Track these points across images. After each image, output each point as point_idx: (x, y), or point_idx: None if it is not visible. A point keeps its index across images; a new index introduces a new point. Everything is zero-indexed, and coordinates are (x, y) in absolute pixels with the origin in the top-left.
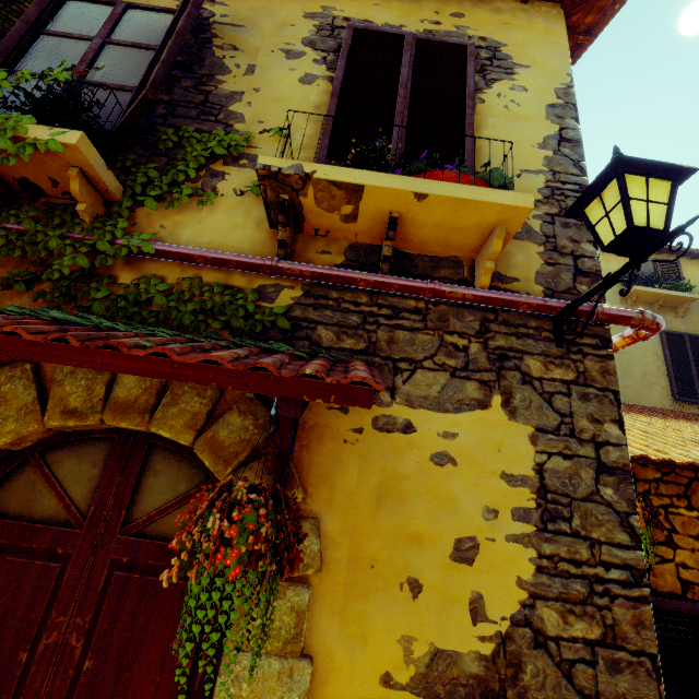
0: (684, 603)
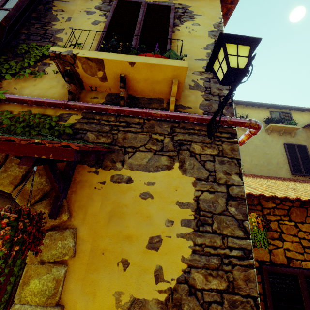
0: (288, 269)
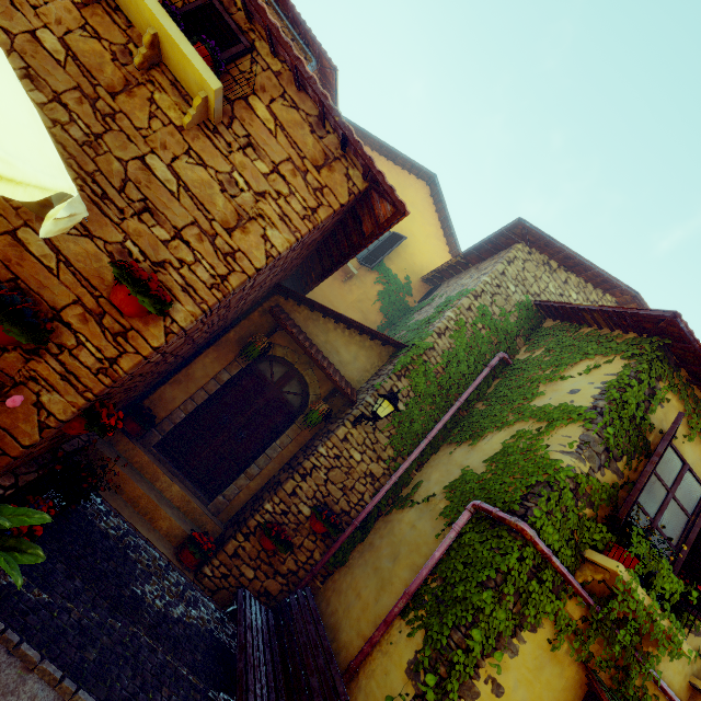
0: None
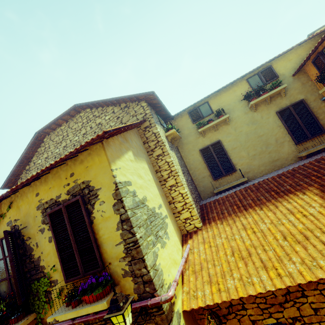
0: None
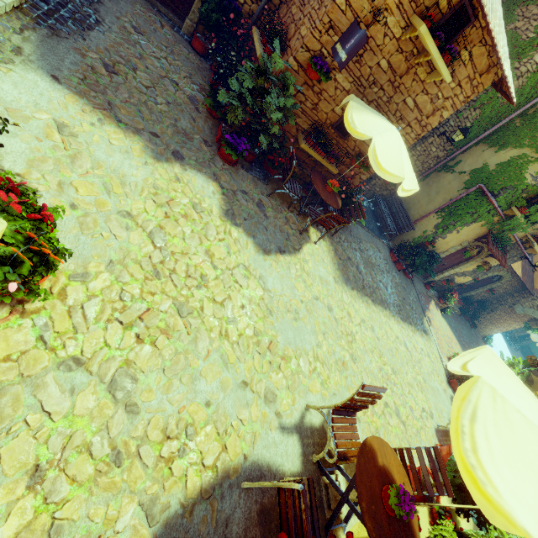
0: None
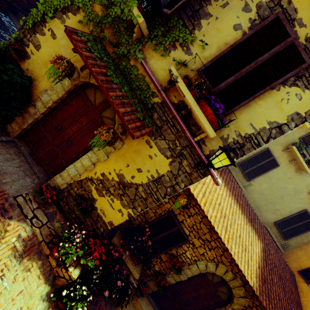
0: (177, 222)
